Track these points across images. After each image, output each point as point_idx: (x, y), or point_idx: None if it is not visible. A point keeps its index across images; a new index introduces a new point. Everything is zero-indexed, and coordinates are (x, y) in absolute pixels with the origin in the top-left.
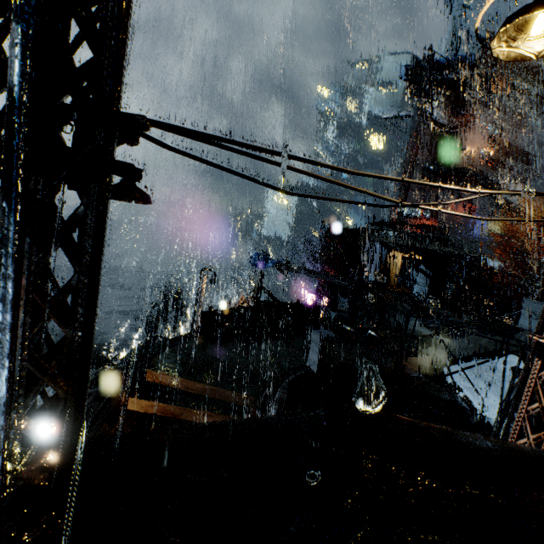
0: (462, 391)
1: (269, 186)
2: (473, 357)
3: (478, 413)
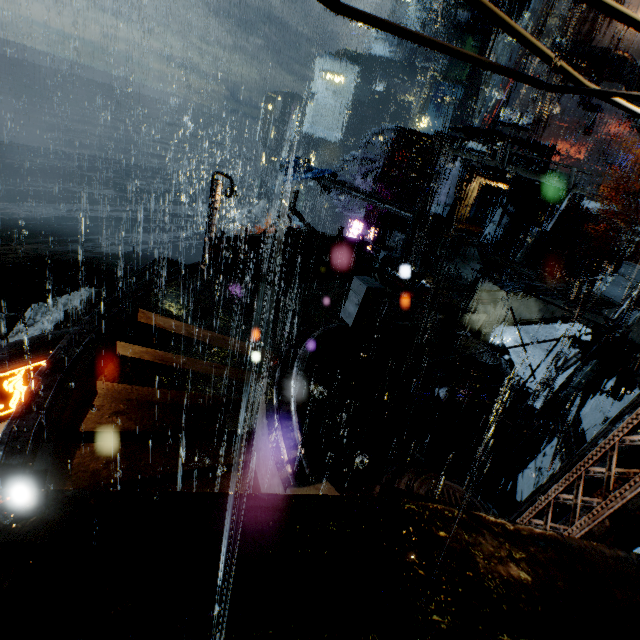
0: (509, 354)
1: None
2: (533, 321)
3: (522, 384)
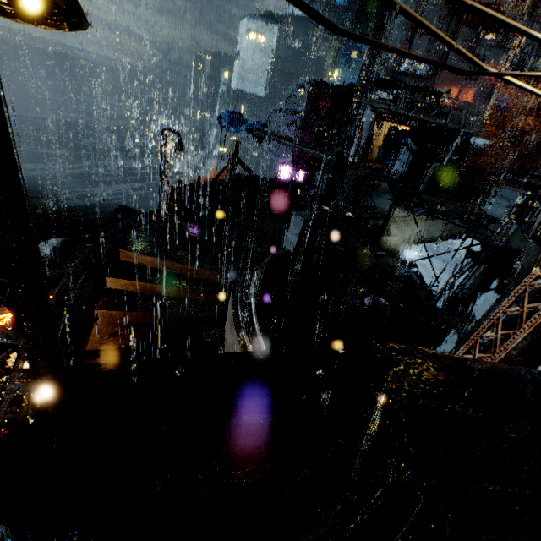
0: (417, 267)
1: (302, 10)
2: (435, 239)
3: (428, 288)
